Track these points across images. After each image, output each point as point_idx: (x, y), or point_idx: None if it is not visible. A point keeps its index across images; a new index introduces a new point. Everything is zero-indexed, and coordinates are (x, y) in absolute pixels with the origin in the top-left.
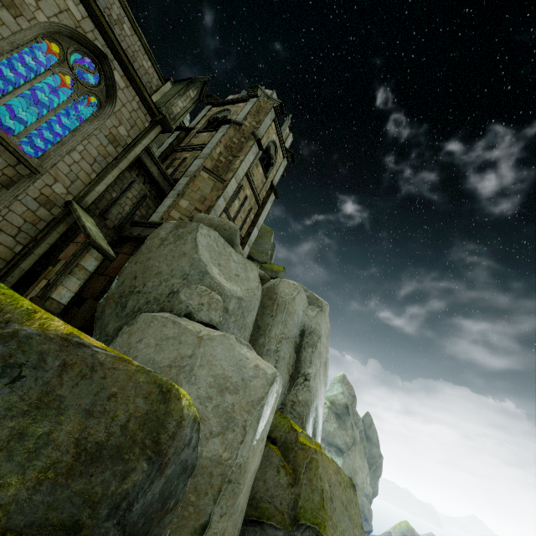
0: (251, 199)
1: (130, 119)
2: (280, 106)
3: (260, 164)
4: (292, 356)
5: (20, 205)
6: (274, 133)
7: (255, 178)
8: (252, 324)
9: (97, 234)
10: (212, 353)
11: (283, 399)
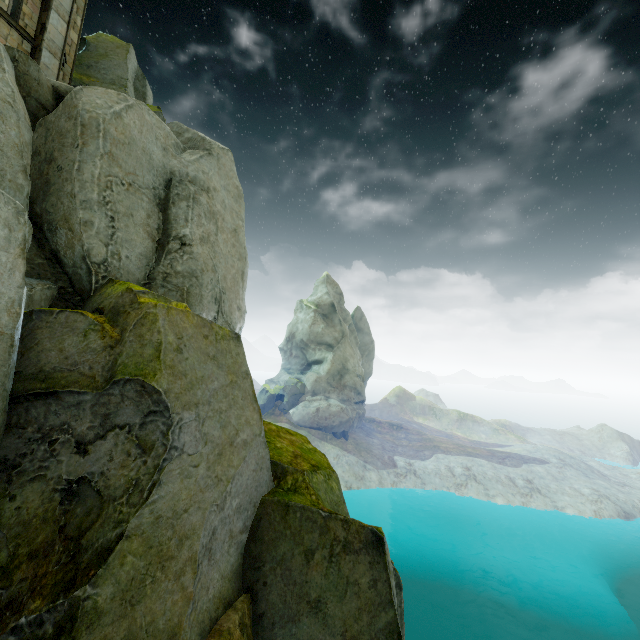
0: None
1: None
2: None
3: None
4: (155, 216)
5: None
6: None
7: None
8: (18, 153)
9: None
10: None
11: (149, 272)
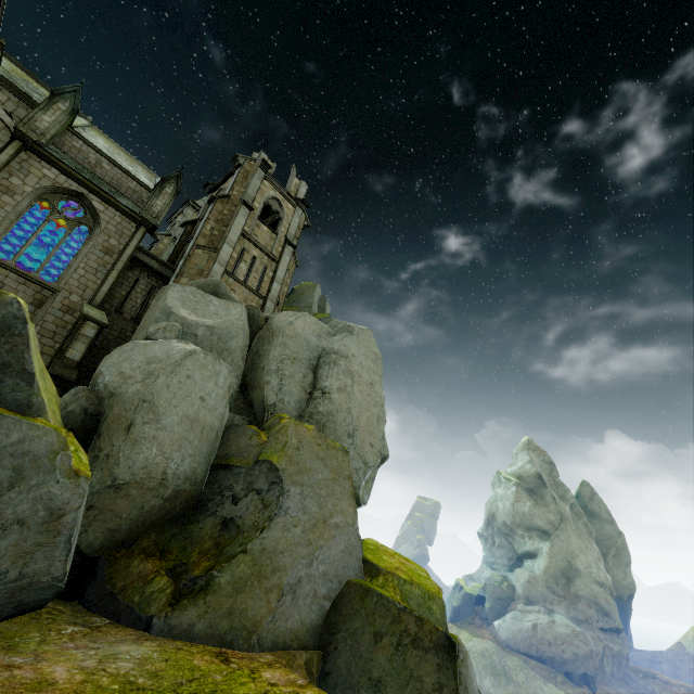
0: (263, 258)
1: (117, 231)
2: (265, 163)
3: (261, 224)
4: (309, 376)
5: (51, 316)
6: (270, 190)
7: (261, 238)
8: (241, 350)
9: (96, 315)
10: (151, 348)
11: (301, 412)
